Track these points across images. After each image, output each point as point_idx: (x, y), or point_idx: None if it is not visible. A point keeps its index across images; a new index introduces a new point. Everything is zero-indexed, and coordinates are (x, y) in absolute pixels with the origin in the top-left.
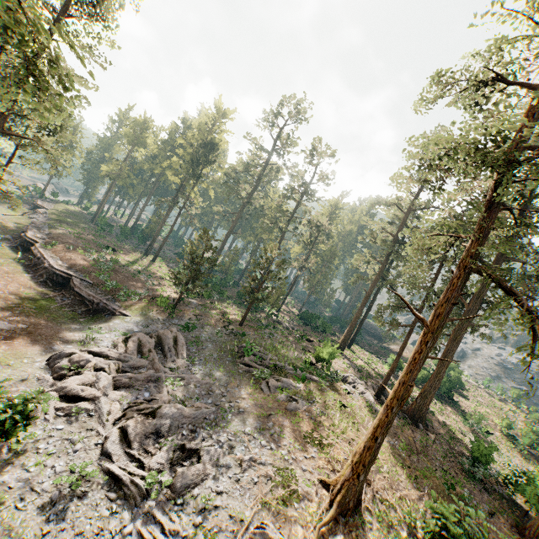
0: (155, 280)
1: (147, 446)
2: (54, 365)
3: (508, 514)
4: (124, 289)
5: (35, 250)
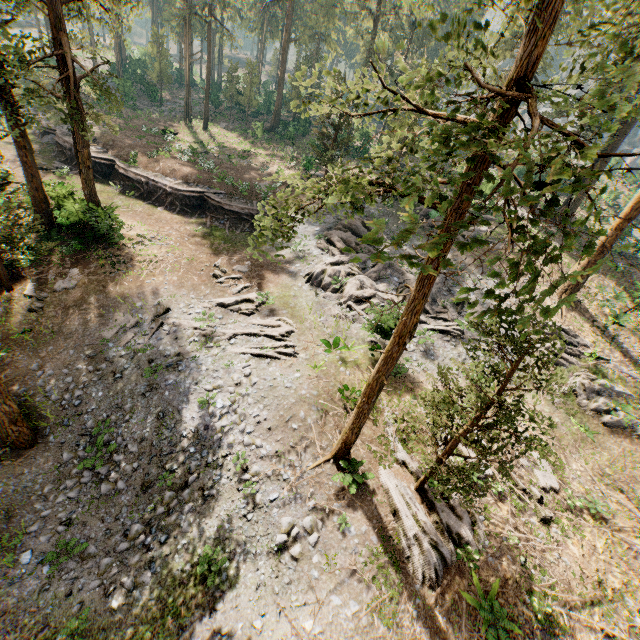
0: (249, 159)
1: (436, 310)
2: (318, 284)
3: (637, 267)
4: (258, 188)
5: (129, 174)
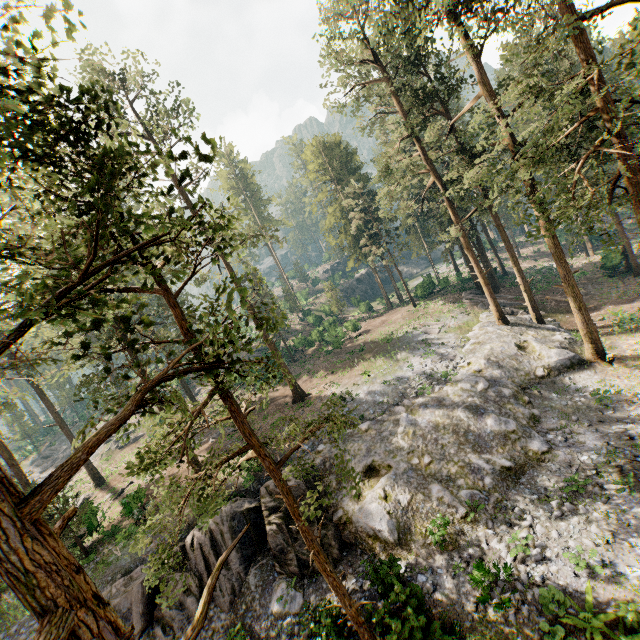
0: None
1: None
2: None
3: None
4: None
5: None
